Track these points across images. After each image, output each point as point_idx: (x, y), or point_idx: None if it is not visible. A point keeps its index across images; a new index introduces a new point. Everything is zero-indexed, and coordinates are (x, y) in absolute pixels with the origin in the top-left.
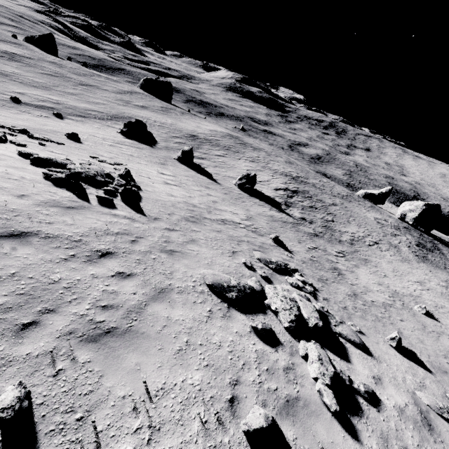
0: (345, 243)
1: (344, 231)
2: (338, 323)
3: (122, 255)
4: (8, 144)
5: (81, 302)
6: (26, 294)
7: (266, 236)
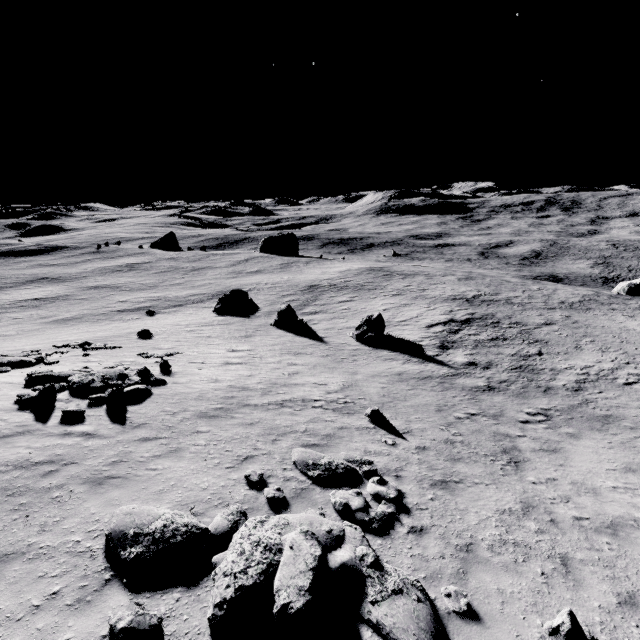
0: (559, 392)
1: (564, 367)
2: (384, 596)
3: (1, 499)
4: (37, 366)
5: None
6: None
7: (362, 413)
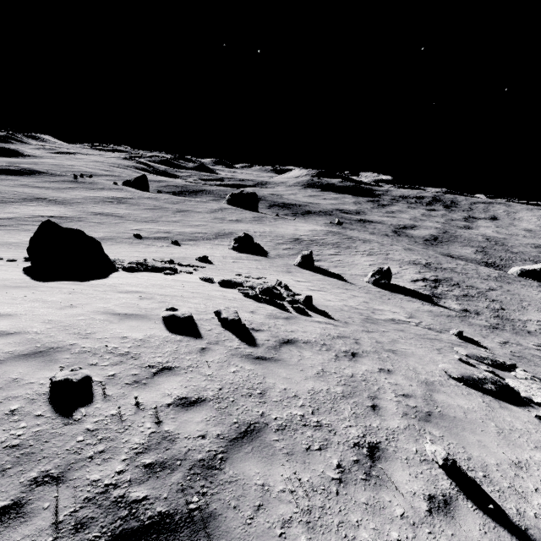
0: (537, 334)
1: (525, 319)
2: None
3: (363, 354)
4: (182, 273)
5: (384, 391)
6: (346, 384)
7: (446, 333)
